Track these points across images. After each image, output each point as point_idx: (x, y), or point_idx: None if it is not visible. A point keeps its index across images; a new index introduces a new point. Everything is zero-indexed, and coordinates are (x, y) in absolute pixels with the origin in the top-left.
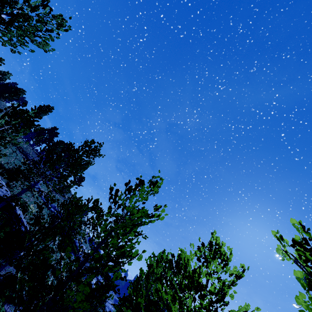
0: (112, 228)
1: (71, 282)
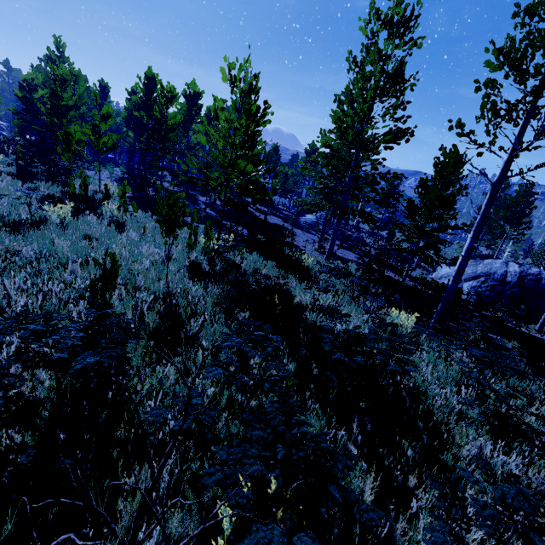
0: None
1: None
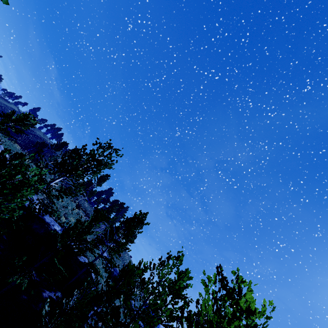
0: (151, 292)
1: (131, 321)
